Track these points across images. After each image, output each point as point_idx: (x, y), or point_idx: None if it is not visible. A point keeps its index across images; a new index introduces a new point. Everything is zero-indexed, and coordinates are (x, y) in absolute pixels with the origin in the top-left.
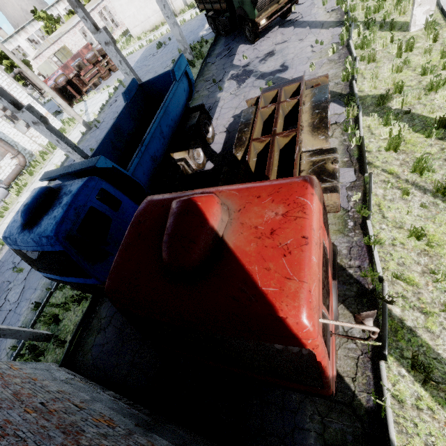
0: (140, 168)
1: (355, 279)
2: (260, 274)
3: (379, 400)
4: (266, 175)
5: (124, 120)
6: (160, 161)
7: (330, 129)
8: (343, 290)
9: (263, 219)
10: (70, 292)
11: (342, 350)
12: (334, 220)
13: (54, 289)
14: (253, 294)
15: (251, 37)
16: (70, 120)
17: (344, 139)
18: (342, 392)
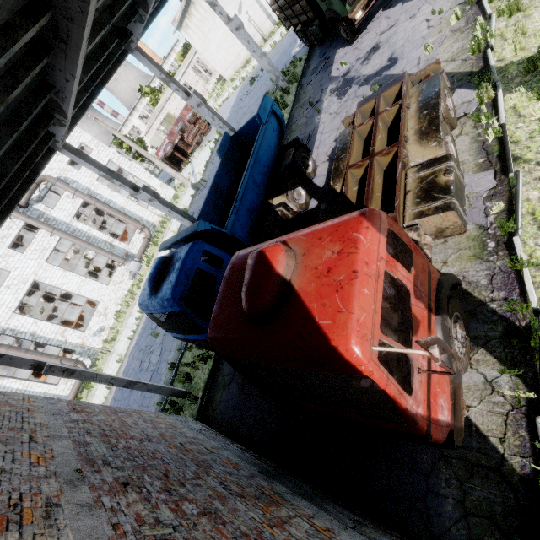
0: (237, 223)
1: (500, 315)
2: (317, 311)
3: (539, 466)
4: (365, 206)
5: (221, 178)
6: (259, 211)
7: (458, 125)
8: (484, 330)
9: (322, 259)
10: (197, 352)
11: (485, 404)
12: (468, 243)
13: (184, 350)
14: (312, 328)
15: (349, 36)
16: (180, 186)
17: (478, 134)
18: (486, 455)
